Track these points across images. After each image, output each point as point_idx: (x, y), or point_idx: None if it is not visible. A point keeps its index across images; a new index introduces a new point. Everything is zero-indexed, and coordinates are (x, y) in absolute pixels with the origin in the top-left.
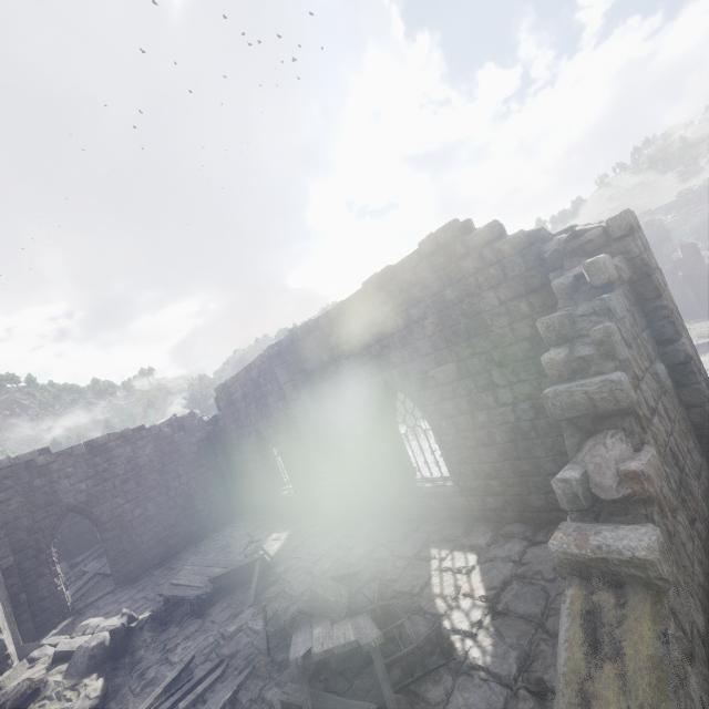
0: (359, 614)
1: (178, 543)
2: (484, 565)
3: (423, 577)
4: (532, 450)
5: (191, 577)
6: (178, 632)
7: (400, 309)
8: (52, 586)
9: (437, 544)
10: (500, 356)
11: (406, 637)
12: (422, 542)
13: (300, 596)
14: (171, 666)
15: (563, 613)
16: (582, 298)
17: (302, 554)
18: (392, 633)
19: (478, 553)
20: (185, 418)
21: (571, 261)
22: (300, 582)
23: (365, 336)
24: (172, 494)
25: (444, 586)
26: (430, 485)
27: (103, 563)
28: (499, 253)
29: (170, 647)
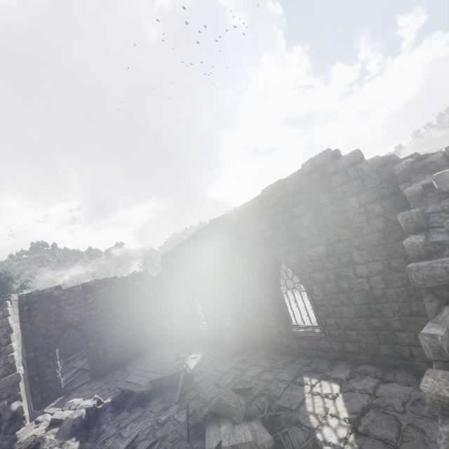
0: (253, 419)
1: (131, 354)
2: (346, 394)
3: (299, 397)
4: (382, 311)
5: (138, 378)
6: (128, 415)
7: (286, 208)
8: (54, 374)
9: (308, 374)
10: (359, 242)
11: (288, 442)
12: (297, 371)
13: (210, 400)
14: (122, 439)
15: (440, 447)
16: (430, 201)
17: (212, 370)
18: (278, 437)
19: (340, 384)
20: (141, 273)
21: (417, 176)
22: (210, 390)
23: (261, 225)
24: (130, 321)
25: (315, 406)
26: (303, 331)
27: (85, 362)
28: (360, 171)
29: (122, 425)
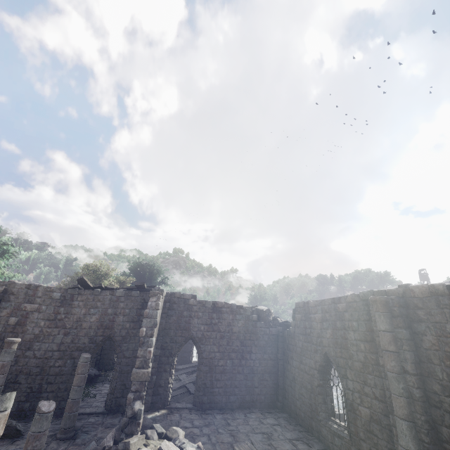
0: None
1: (235, 402)
2: None
3: None
4: None
5: None
6: None
7: None
8: (167, 381)
9: None
10: None
11: None
12: None
13: None
14: None
15: None
16: None
17: None
18: None
19: None
20: (263, 311)
21: None
22: None
23: None
24: (243, 362)
25: None
26: None
27: (189, 380)
28: None
29: None
